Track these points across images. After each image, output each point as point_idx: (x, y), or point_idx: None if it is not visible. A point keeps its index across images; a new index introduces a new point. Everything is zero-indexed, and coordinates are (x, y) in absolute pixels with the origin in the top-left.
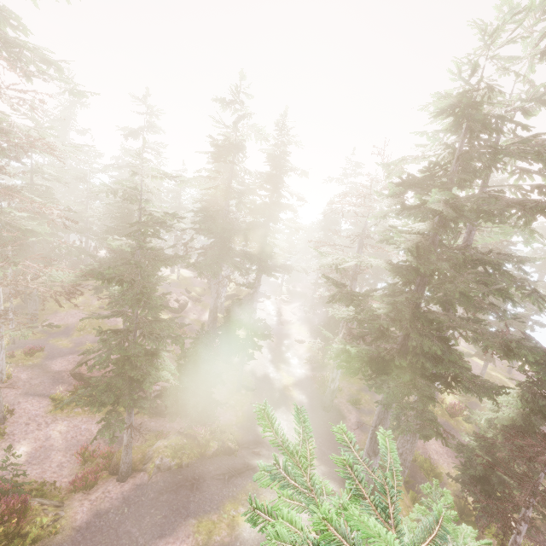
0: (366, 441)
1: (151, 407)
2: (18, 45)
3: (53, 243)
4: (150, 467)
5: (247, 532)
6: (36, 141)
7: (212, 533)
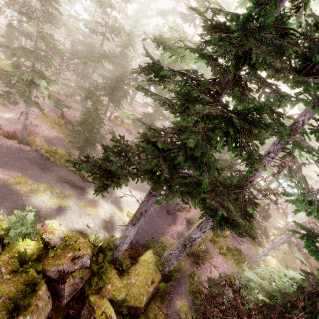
0: (173, 243)
1: None
2: None
3: (88, 52)
4: (34, 147)
5: (36, 200)
6: None
7: (19, 184)
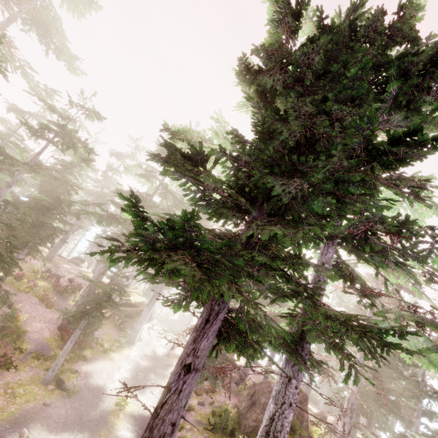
0: None
1: None
2: (49, 26)
3: None
4: None
5: None
6: (1, 31)
7: None
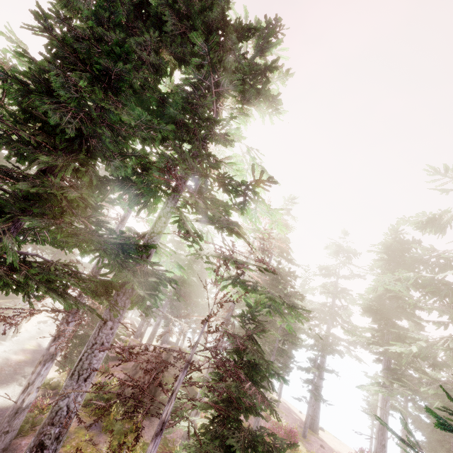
0: None
1: None
2: None
3: None
4: None
5: None
6: None
7: None
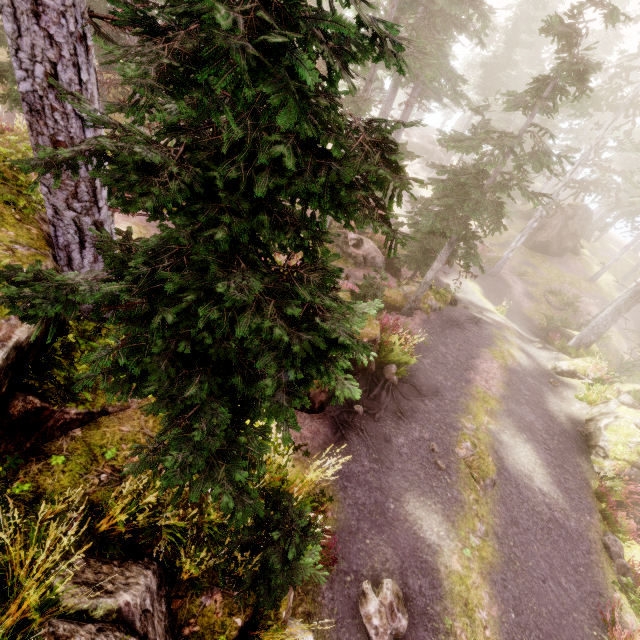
0: (535, 308)
1: (351, 256)
2: None
3: None
4: (425, 307)
5: (521, 361)
6: None
7: (504, 359)
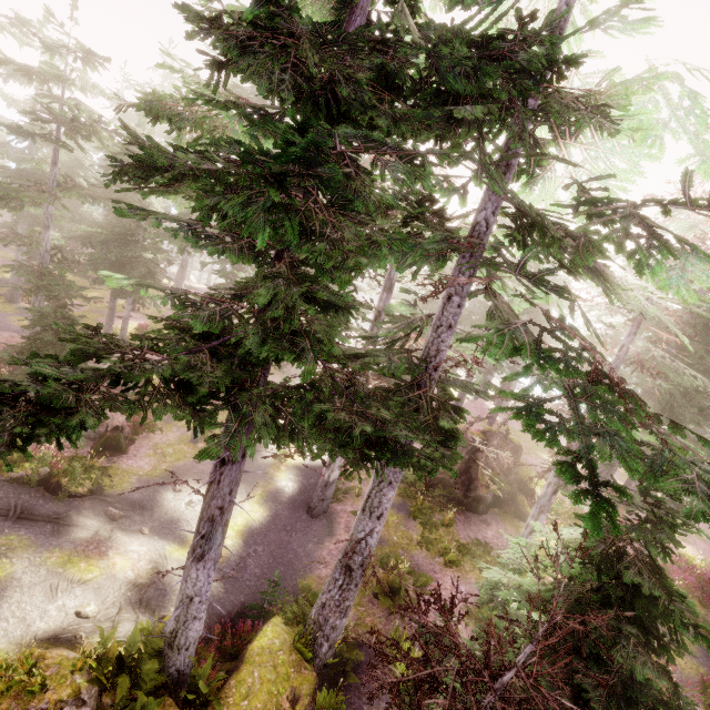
0: None
1: None
2: None
3: None
4: None
5: None
6: None
7: None
